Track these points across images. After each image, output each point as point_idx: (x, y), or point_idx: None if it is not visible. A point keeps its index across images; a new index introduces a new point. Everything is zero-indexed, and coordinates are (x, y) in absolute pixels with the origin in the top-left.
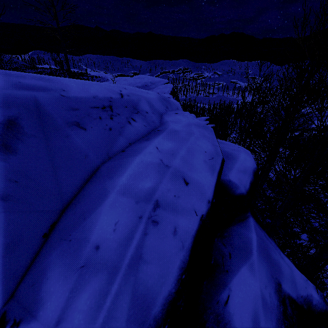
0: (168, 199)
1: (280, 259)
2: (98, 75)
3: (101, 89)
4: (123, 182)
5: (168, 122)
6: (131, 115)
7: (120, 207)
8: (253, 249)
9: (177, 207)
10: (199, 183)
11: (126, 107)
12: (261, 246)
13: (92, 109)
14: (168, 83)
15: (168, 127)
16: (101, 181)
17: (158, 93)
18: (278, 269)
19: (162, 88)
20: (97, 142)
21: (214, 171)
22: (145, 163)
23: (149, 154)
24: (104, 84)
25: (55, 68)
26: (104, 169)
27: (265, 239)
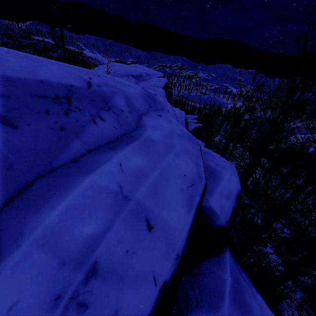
0: (115, 258)
1: (252, 300)
2: (94, 57)
3: (59, 73)
4: (52, 220)
5: (146, 127)
6: (99, 111)
7: (29, 272)
8: (225, 296)
9: (126, 273)
10: (168, 226)
11: (93, 100)
12: (234, 289)
13: (35, 99)
14: (163, 77)
15: (144, 133)
16: (22, 211)
17: (142, 88)
18: (249, 314)
19: (155, 81)
20: (35, 146)
21: (192, 206)
22: (95, 189)
23: (107, 174)
24: (69, 66)
25: (51, 42)
26: (36, 190)
27: (240, 277)
